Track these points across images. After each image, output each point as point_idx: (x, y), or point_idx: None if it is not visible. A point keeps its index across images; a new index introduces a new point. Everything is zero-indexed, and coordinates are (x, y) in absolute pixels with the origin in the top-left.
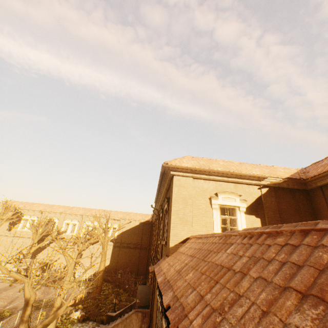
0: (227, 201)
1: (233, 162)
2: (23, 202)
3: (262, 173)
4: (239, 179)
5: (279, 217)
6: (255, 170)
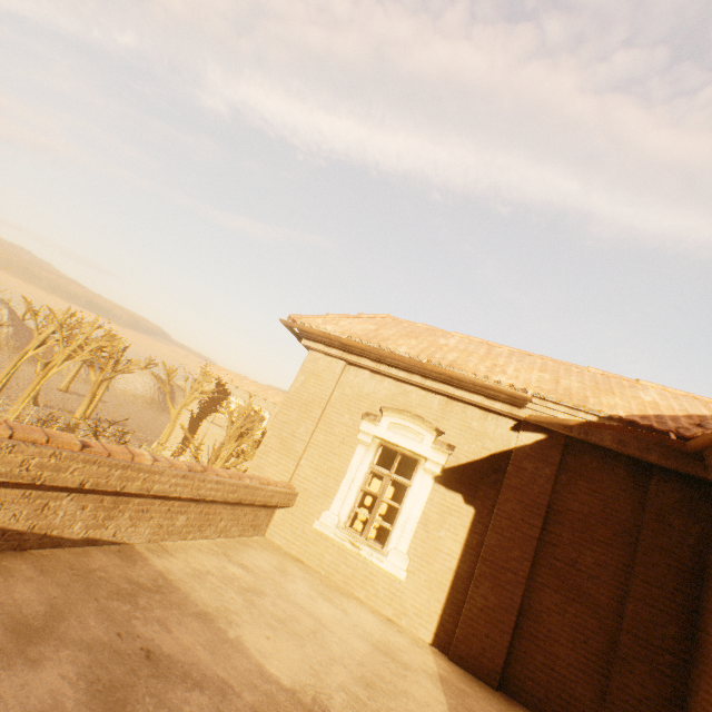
0: (399, 436)
1: (491, 347)
2: (234, 373)
3: (524, 385)
4: (455, 389)
5: (537, 528)
6: (515, 375)
